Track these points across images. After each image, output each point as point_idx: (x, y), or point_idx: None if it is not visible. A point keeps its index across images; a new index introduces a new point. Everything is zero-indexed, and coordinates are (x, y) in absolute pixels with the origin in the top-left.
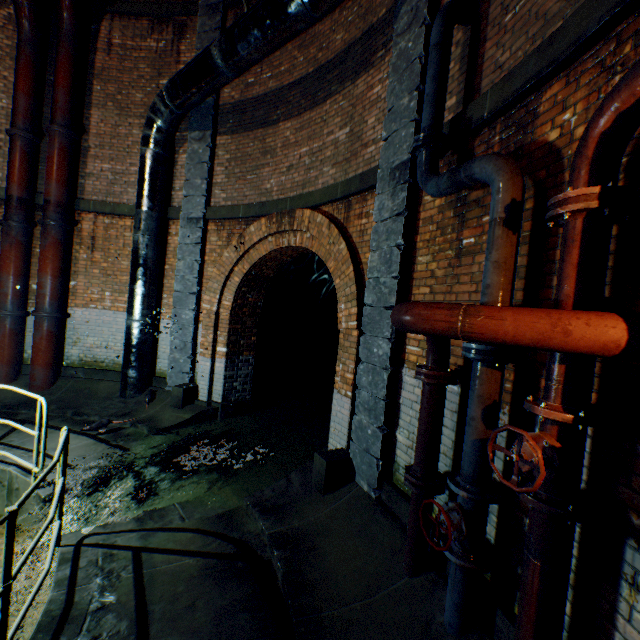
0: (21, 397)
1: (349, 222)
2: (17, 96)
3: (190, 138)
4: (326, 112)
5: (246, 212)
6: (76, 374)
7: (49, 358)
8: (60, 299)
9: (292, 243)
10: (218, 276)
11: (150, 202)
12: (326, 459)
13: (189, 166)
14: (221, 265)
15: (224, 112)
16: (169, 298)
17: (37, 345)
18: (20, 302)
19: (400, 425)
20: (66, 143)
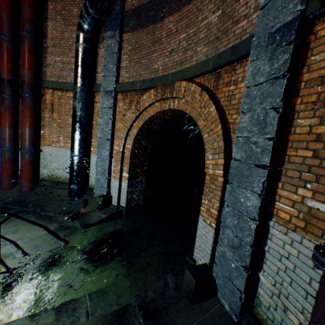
0: (15, 197)
1: (218, 89)
2: (2, 14)
3: (106, 36)
4: (201, 2)
5: (141, 86)
6: (46, 184)
7: (30, 175)
8: (34, 141)
9: (171, 107)
10: (123, 129)
11: (82, 81)
12: (195, 278)
13: (105, 56)
14: (125, 122)
15: (127, 16)
16: (95, 142)
17: (23, 168)
18: (13, 143)
19: (264, 269)
20: (32, 44)
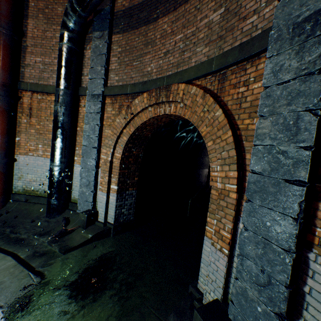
0: None
1: (223, 91)
2: None
3: (93, 37)
4: (200, 1)
5: (132, 89)
6: (20, 198)
7: None
8: (7, 150)
9: (167, 112)
10: (112, 136)
11: (65, 83)
12: None
13: (93, 57)
14: (114, 128)
15: (117, 17)
16: (79, 150)
17: None
18: None
19: (305, 318)
20: (8, 41)
